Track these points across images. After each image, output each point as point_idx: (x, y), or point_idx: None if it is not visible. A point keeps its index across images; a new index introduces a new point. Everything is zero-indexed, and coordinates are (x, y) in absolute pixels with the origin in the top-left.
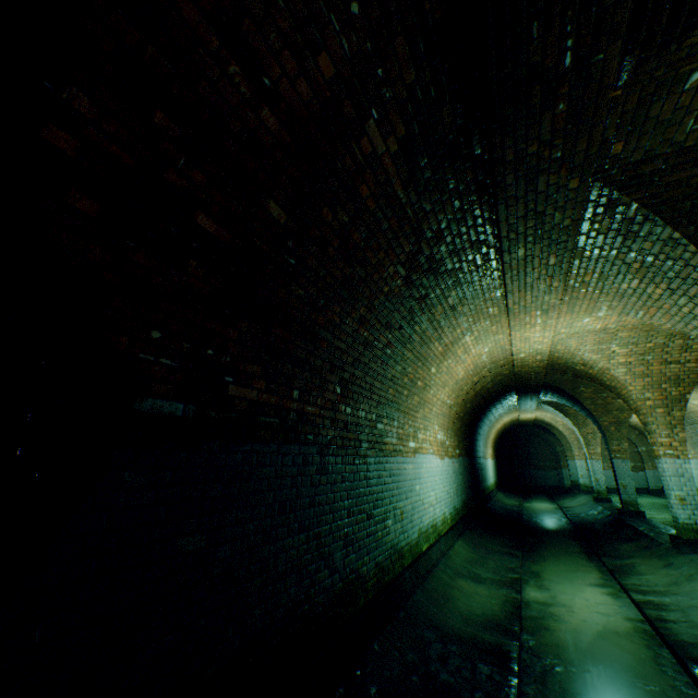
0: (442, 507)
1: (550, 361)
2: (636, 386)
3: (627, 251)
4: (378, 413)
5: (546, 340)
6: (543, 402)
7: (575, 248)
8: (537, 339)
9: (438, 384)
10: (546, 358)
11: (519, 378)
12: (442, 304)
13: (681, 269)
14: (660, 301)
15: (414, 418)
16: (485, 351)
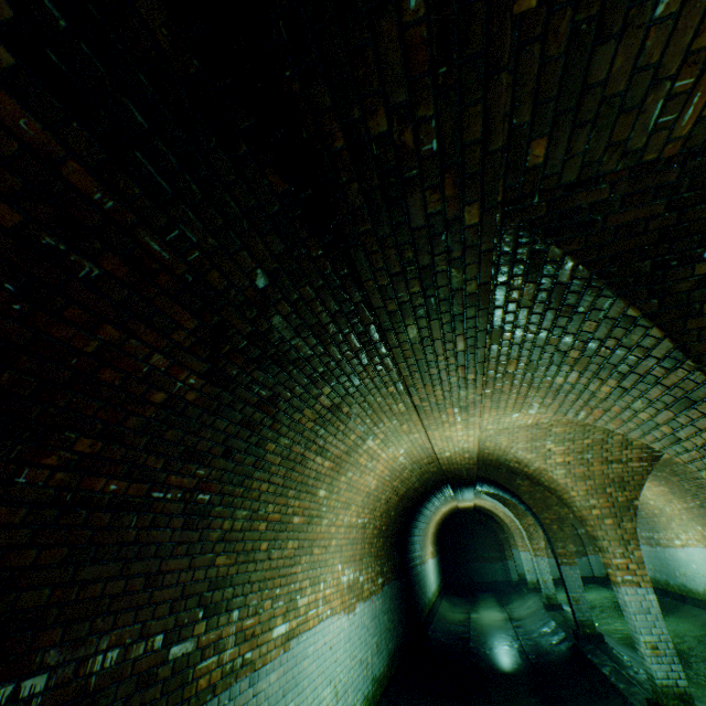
0: (348, 700)
1: (481, 456)
2: (579, 491)
3: (562, 333)
4: (178, 623)
5: (473, 438)
6: (481, 492)
7: (490, 327)
8: (461, 437)
9: (337, 506)
10: (476, 455)
11: (450, 474)
12: (311, 406)
13: (638, 362)
14: (608, 402)
15: (290, 576)
16: (402, 452)
